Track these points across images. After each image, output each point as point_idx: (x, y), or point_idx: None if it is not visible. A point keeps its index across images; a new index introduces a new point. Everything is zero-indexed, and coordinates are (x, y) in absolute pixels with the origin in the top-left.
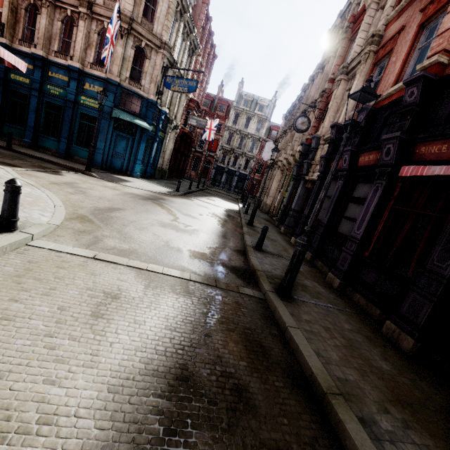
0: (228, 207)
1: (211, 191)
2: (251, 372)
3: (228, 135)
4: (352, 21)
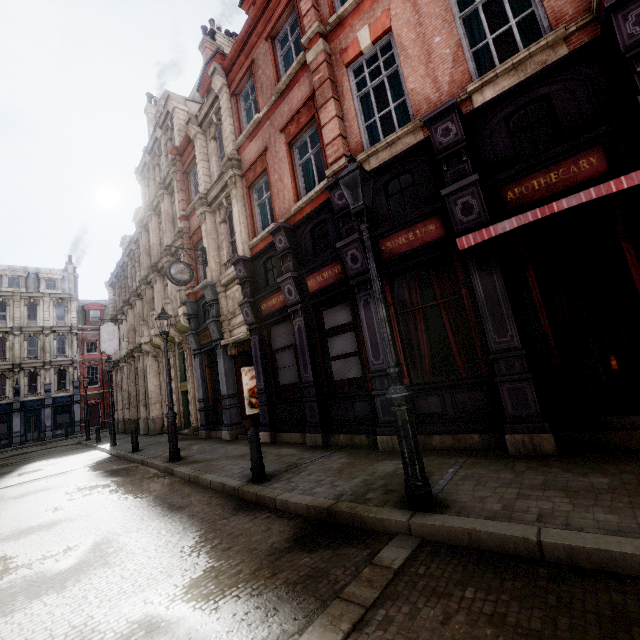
0: (87, 463)
1: (4, 460)
2: None
3: None
4: (177, 153)
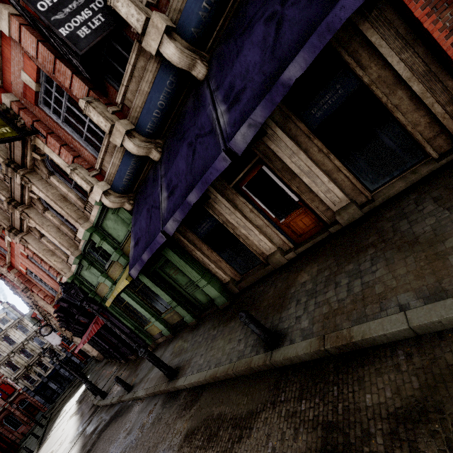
0: (77, 398)
1: (57, 409)
2: (98, 423)
3: (7, 367)
4: (1, 276)
